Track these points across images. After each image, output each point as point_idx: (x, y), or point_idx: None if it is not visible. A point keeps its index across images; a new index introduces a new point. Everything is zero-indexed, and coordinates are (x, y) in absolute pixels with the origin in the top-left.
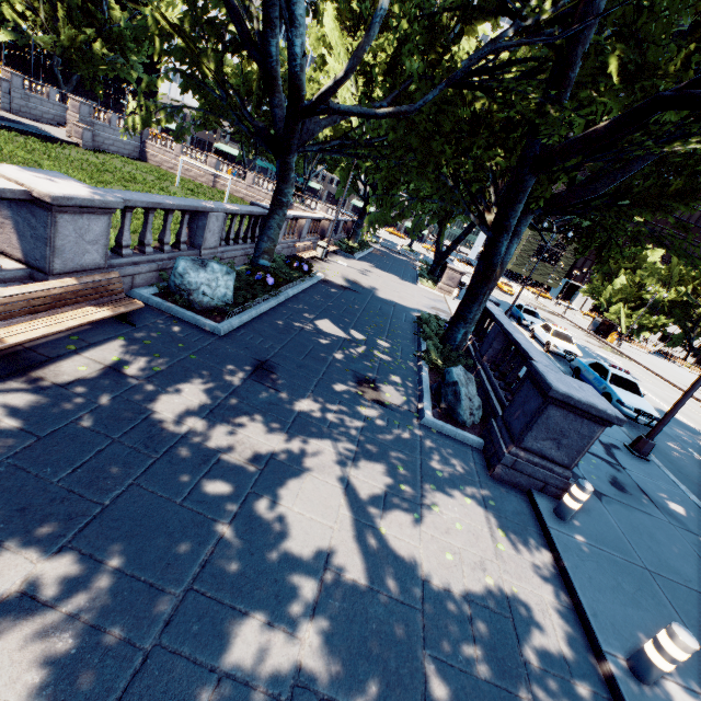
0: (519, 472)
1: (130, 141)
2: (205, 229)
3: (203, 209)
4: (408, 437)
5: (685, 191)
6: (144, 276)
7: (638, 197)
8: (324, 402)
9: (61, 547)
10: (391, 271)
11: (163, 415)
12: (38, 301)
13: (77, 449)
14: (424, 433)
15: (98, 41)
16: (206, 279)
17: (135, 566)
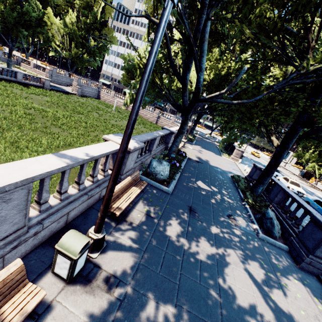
0: (313, 266)
1: (94, 91)
2: (154, 144)
3: (155, 137)
4: (257, 245)
5: None
6: (137, 167)
7: None
8: (220, 227)
9: (175, 304)
10: (208, 149)
11: (173, 238)
12: (124, 188)
13: (157, 256)
14: (262, 242)
15: (85, 53)
16: (162, 169)
17: (201, 314)
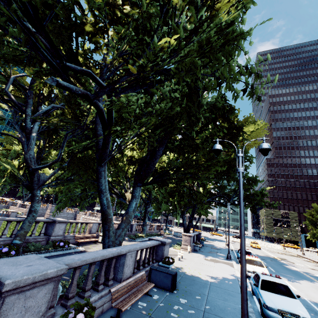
0: None
1: (70, 216)
2: None
3: None
4: None
5: (209, 159)
6: None
7: (187, 167)
8: None
9: None
10: None
11: None
12: None
13: None
14: None
15: None
16: None
17: None
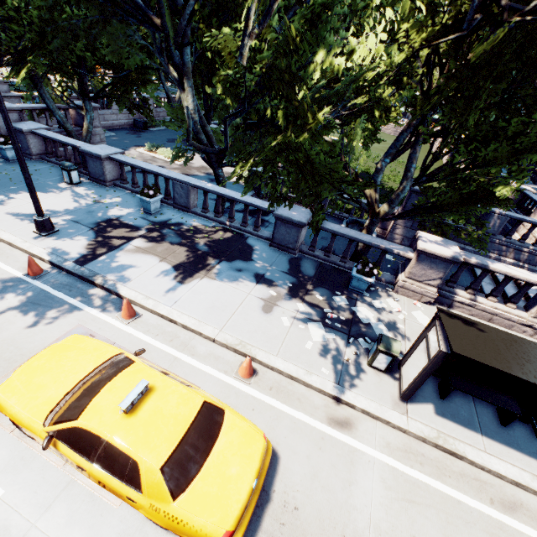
0: None
1: None
2: None
3: None
4: None
5: None
6: None
7: None
8: None
9: None
10: None
11: None
12: None
13: None
14: None
15: None
16: None
17: None
